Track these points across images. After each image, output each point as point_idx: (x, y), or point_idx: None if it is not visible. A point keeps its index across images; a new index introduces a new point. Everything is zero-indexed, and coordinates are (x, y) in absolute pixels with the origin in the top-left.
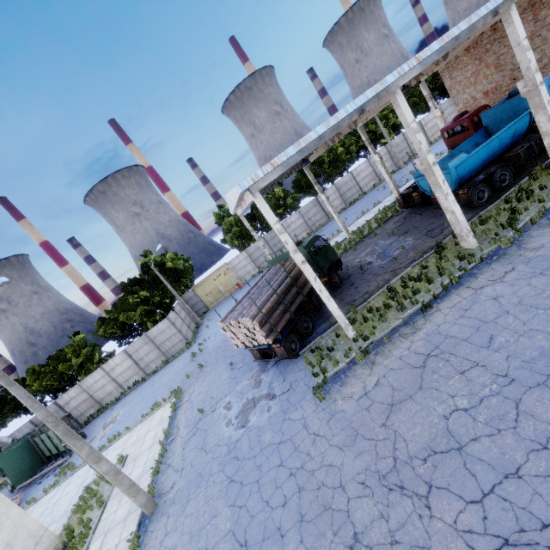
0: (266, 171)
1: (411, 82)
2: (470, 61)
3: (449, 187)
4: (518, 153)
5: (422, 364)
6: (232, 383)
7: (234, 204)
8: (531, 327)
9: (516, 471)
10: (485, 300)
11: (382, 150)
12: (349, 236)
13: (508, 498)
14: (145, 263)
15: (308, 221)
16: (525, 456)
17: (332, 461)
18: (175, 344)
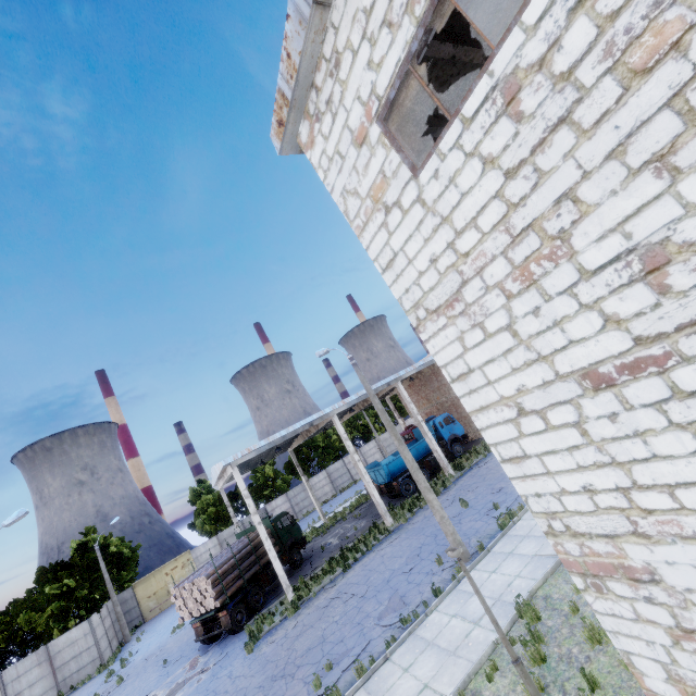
0: (244, 453)
1: (364, 404)
2: (413, 393)
3: (386, 479)
4: (429, 460)
5: (327, 604)
6: (162, 679)
7: (218, 474)
8: (387, 568)
9: (342, 639)
10: (378, 557)
11: (372, 443)
12: (325, 521)
13: (332, 652)
14: (85, 542)
15: (295, 506)
16: (349, 631)
17: (243, 686)
18: (83, 666)
